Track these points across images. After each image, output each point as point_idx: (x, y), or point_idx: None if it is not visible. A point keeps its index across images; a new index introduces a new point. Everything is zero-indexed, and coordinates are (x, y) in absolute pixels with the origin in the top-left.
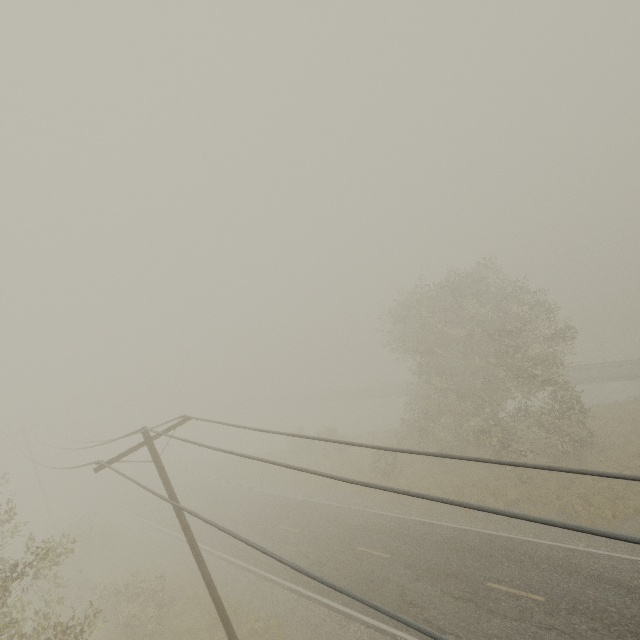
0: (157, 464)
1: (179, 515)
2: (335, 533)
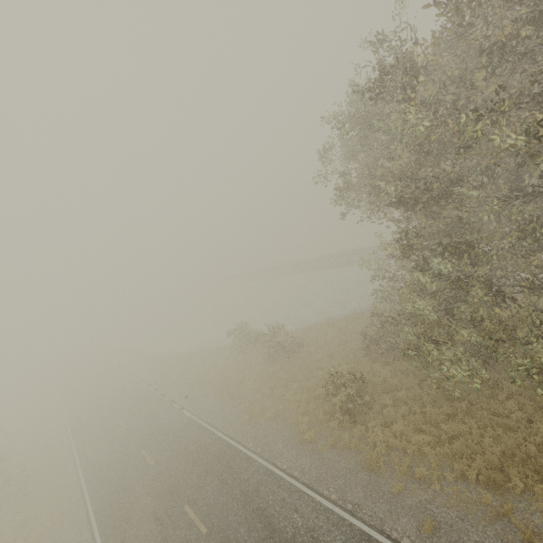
0: None
1: None
2: None
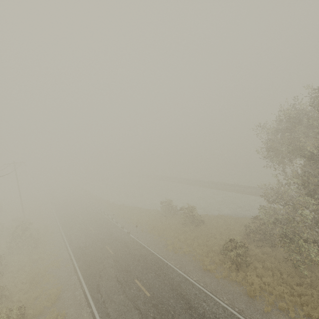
0: None
1: None
2: (181, 318)
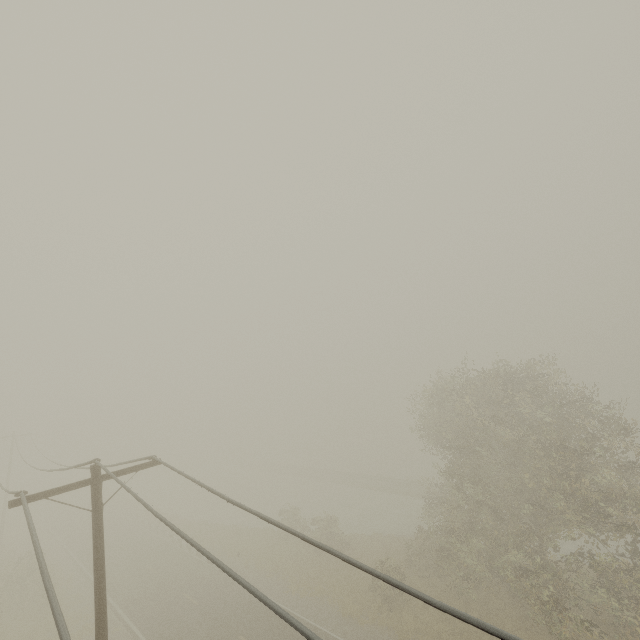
0: (95, 516)
1: (98, 602)
2: None
